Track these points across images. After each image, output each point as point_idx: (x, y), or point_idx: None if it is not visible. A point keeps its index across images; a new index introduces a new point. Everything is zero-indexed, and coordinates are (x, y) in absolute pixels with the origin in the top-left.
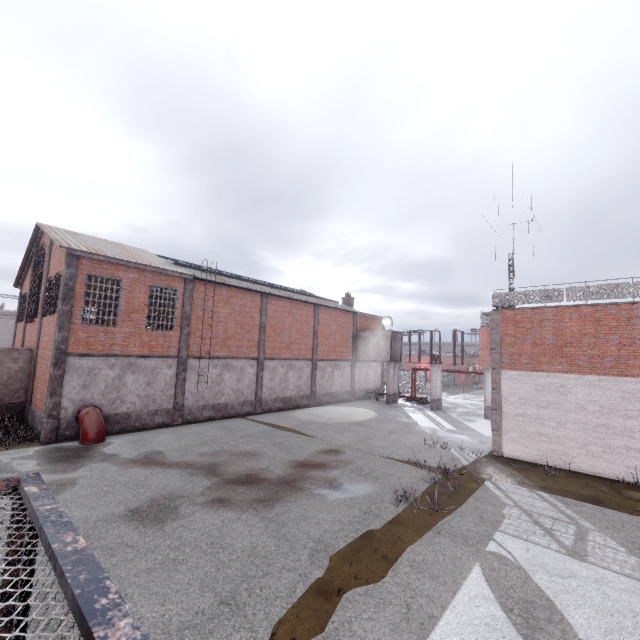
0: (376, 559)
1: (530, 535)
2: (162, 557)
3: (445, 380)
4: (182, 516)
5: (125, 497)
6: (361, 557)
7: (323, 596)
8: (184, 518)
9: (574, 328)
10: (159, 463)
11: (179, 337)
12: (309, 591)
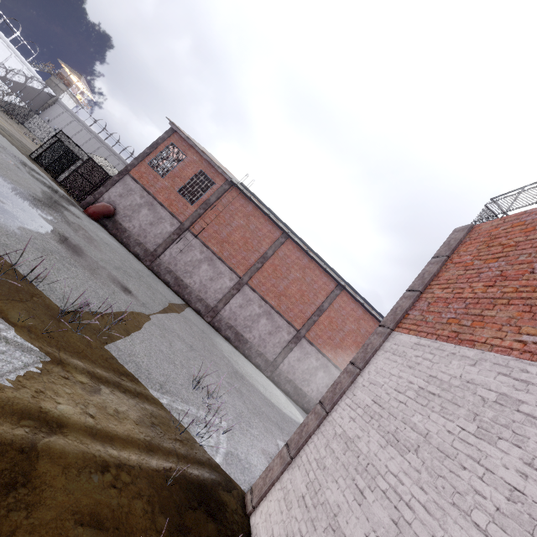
0: None
1: None
2: None
3: None
4: None
5: None
6: None
7: None
8: None
9: None
10: (55, 202)
11: (193, 212)
12: None
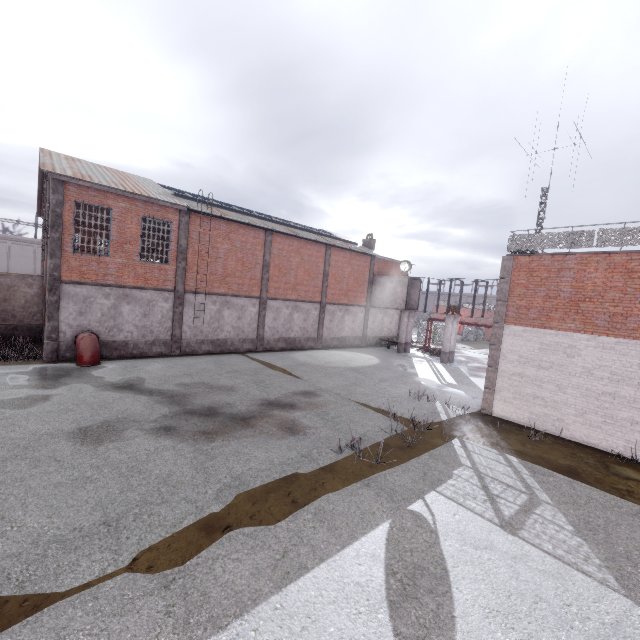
0: (284, 502)
1: (468, 499)
2: (79, 474)
3: (473, 334)
4: (122, 439)
5: (83, 416)
6: (269, 498)
7: (206, 531)
8: (123, 441)
9: (598, 280)
10: (134, 389)
11: (175, 271)
12: (196, 524)
